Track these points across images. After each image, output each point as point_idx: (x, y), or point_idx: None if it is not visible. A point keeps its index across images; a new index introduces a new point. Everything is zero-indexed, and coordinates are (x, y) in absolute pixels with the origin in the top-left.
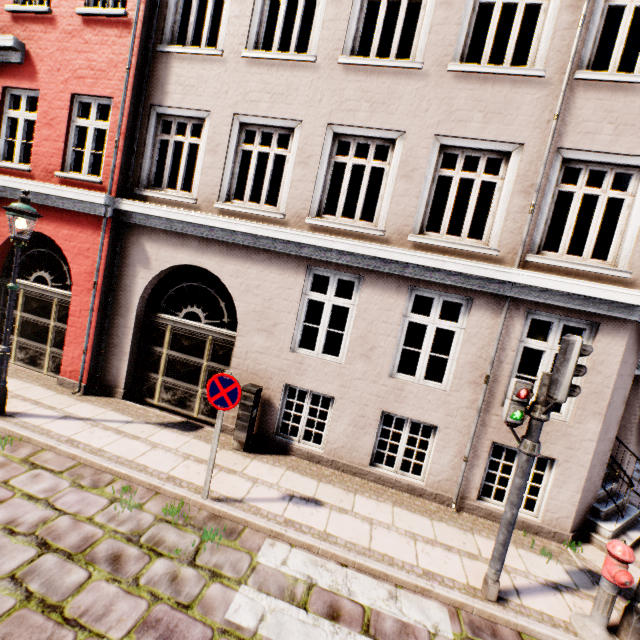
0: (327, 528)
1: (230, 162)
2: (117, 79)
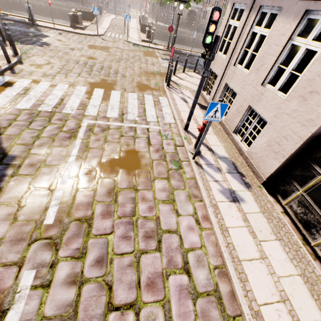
0: None
1: None
2: None
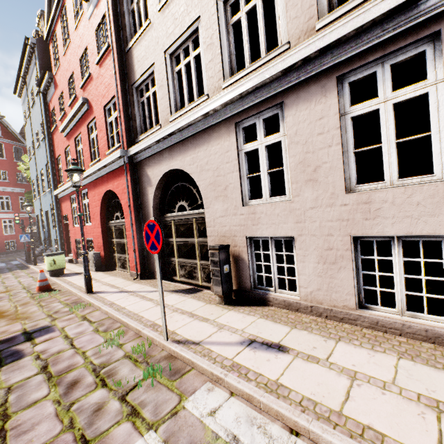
0: (281, 377)
1: (171, 86)
2: (114, 83)
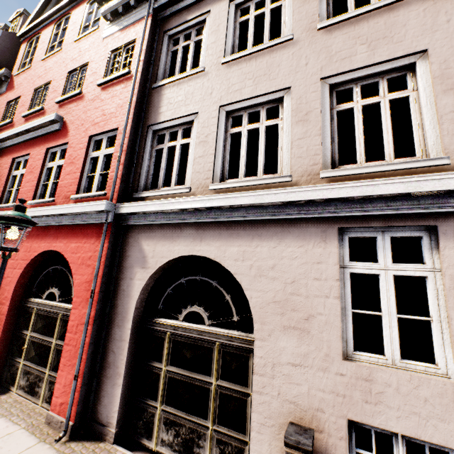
0: None
1: (220, 146)
2: (122, 114)
